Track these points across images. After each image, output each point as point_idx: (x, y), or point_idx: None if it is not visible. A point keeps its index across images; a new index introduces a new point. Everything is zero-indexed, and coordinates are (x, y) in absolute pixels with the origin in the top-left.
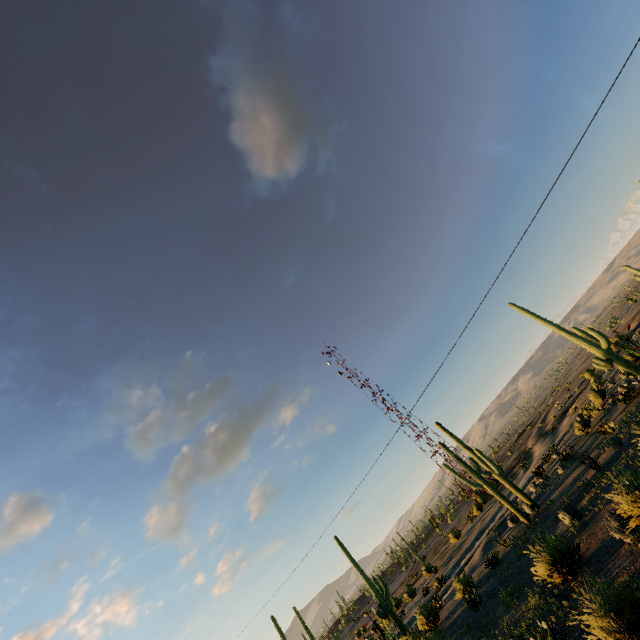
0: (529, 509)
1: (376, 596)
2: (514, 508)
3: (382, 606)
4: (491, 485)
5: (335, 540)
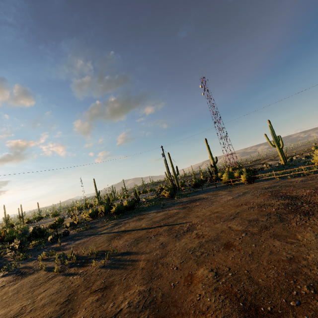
0: (282, 163)
1: (213, 161)
2: (283, 158)
3: (214, 164)
4: (279, 148)
5: (205, 140)
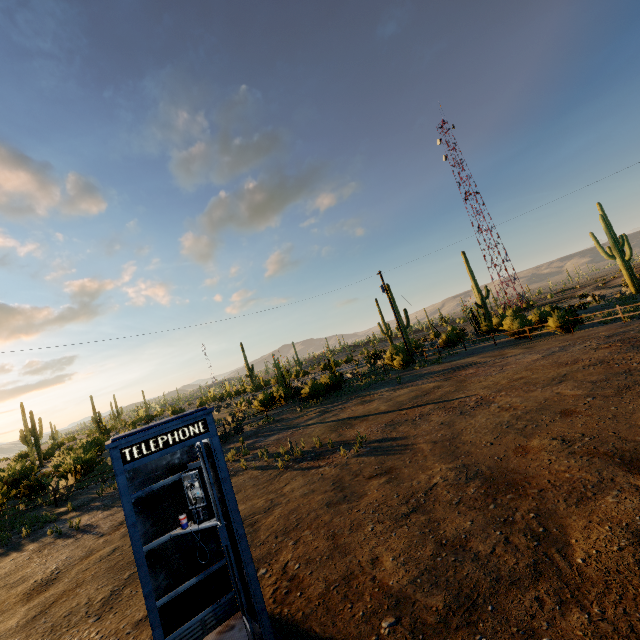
0: (630, 291)
1: (480, 295)
2: (632, 280)
3: (483, 301)
4: (624, 260)
5: (462, 254)
